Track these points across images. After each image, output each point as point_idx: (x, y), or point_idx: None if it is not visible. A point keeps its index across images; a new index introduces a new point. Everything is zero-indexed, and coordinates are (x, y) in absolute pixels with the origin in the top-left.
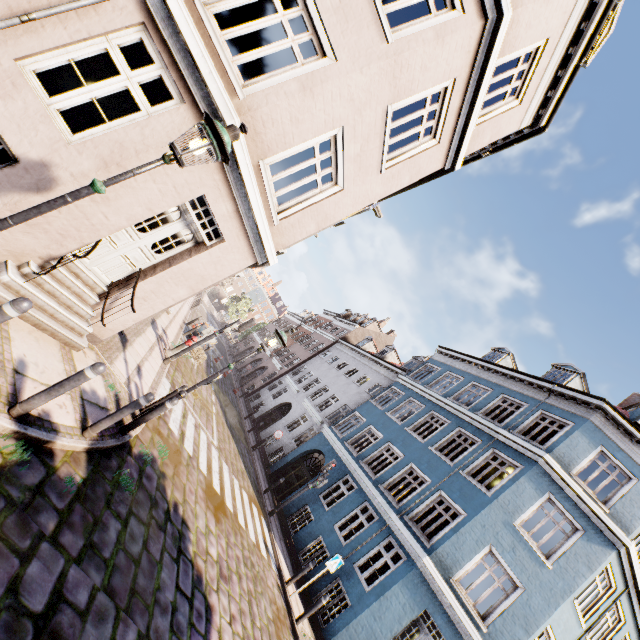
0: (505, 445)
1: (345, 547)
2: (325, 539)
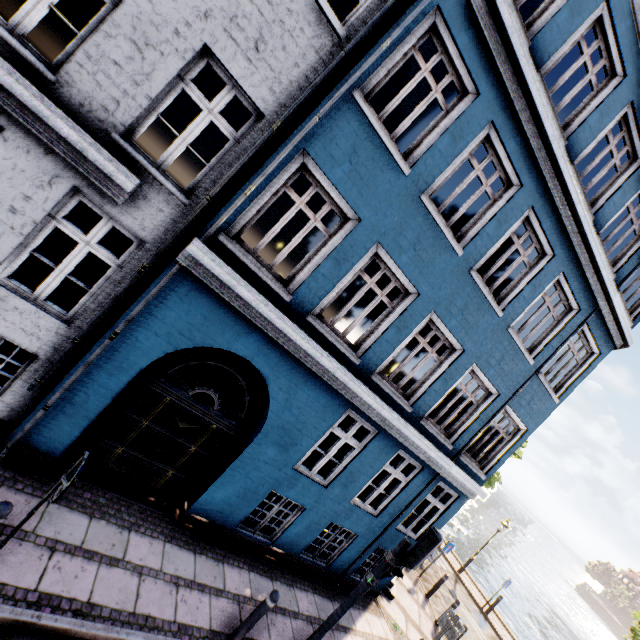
0: (600, 320)
1: (380, 519)
2: (343, 524)
